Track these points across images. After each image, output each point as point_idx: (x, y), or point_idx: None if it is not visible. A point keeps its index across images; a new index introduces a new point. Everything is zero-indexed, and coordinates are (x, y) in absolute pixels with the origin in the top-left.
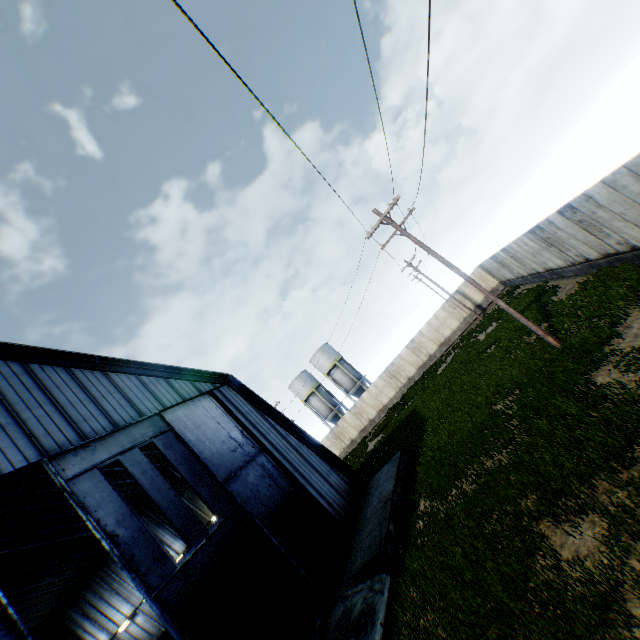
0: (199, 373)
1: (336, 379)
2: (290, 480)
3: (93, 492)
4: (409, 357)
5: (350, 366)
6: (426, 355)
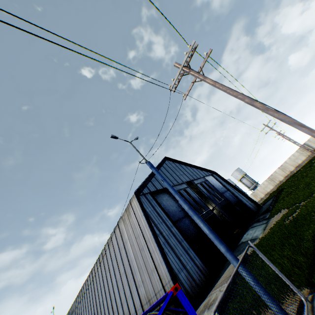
0: (207, 170)
1: (243, 182)
2: (237, 198)
3: (200, 187)
4: (279, 172)
5: (250, 177)
6: (288, 171)
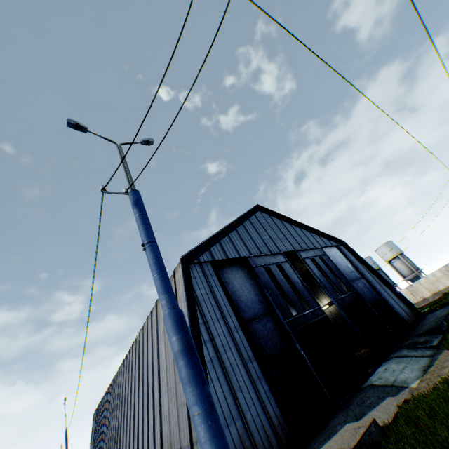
0: (330, 237)
1: (395, 266)
2: (377, 294)
3: (310, 265)
4: None
5: (408, 260)
6: None
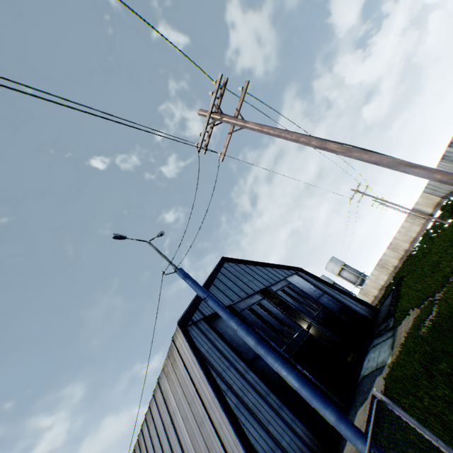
0: (288, 267)
1: (344, 277)
2: (340, 303)
3: (282, 295)
4: (390, 254)
5: (352, 268)
6: (402, 250)
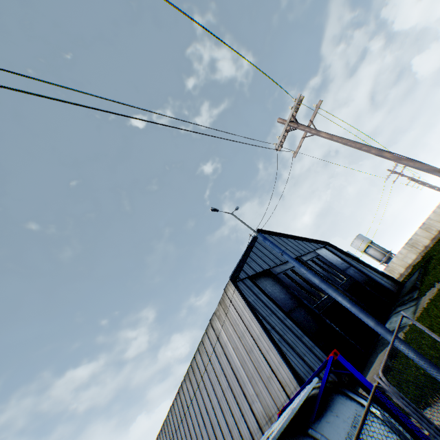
0: (317, 241)
1: (370, 254)
2: (365, 276)
3: (312, 265)
4: (422, 233)
5: (378, 246)
6: (435, 231)
